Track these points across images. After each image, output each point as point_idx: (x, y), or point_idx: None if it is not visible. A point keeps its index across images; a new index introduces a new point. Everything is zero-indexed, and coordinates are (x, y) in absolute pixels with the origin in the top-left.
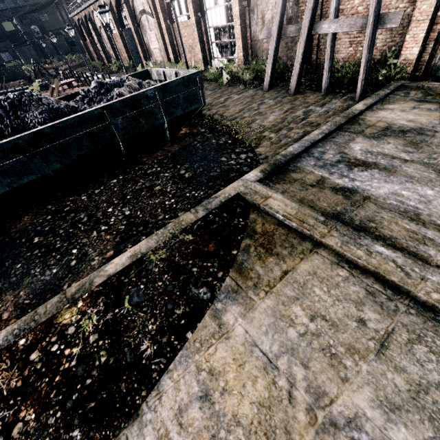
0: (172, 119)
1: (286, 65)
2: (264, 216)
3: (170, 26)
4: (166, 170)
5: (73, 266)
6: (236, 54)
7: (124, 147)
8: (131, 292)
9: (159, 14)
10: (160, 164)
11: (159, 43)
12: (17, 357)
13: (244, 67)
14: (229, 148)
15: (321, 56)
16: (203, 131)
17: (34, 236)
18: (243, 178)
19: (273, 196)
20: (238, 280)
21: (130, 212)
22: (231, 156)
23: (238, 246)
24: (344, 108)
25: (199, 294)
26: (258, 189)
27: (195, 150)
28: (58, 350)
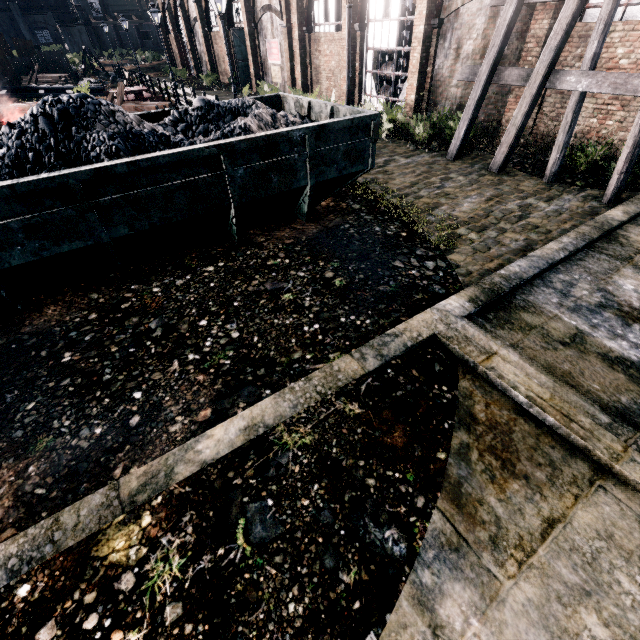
0: (318, 182)
1: (483, 126)
2: (486, 389)
3: (306, 36)
4: (299, 266)
5: (134, 427)
6: (402, 96)
7: (236, 215)
8: (249, 512)
9: (293, 16)
10: (289, 253)
11: (283, 58)
12: (9, 631)
13: (419, 117)
14: (405, 246)
15: (541, 123)
16: (357, 208)
17: (64, 348)
18: (439, 306)
19: (502, 353)
20: (457, 522)
21: (241, 334)
22: (410, 261)
23: (447, 443)
24: (586, 212)
25: (384, 542)
26: (470, 333)
27: (348, 240)
28: (97, 629)
